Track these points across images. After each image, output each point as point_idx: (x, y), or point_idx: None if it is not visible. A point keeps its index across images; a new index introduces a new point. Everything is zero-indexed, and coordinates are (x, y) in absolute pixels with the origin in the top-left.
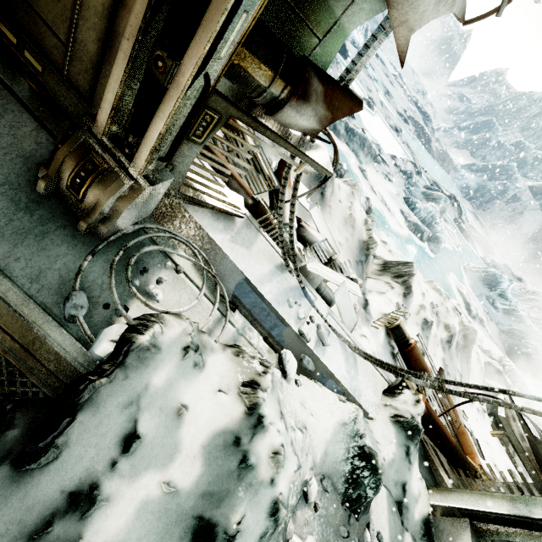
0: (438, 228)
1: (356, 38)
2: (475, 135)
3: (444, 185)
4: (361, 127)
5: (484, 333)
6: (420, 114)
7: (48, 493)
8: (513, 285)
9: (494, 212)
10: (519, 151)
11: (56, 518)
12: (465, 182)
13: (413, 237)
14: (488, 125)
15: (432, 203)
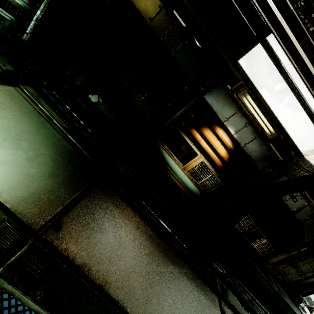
0: None
1: None
2: None
3: None
4: None
5: None
6: None
7: None
8: None
9: None
10: None
11: None
12: None
13: None
14: None
15: None
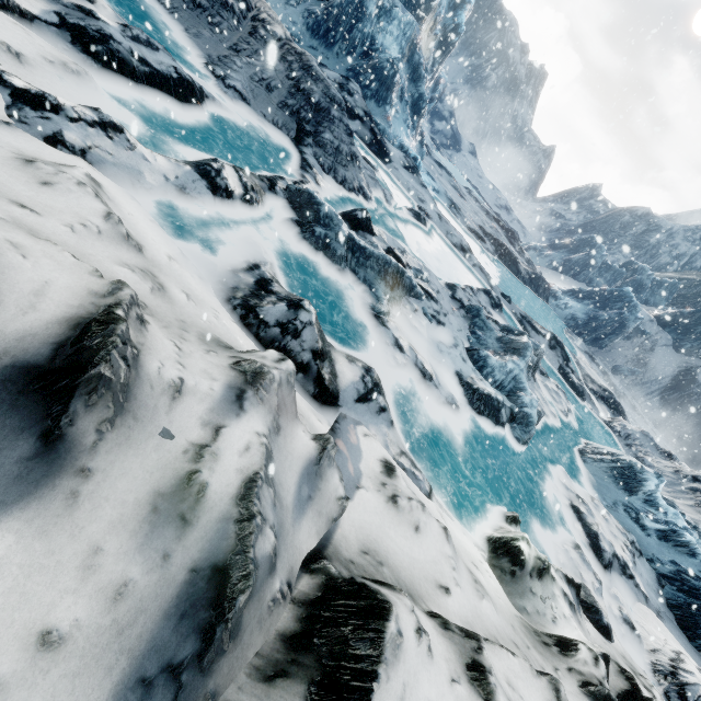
0: (525, 398)
1: (405, 143)
2: (575, 254)
3: (542, 318)
4: (386, 245)
5: (633, 592)
6: (503, 231)
7: None
8: (661, 466)
9: (614, 349)
10: (632, 272)
11: None
12: (570, 312)
13: (482, 420)
14: (588, 243)
15: (513, 356)
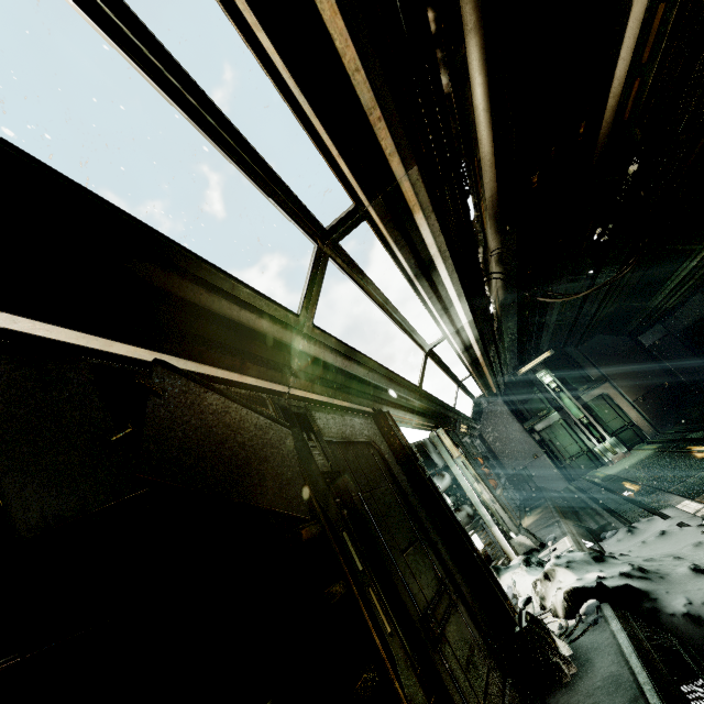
0: None
1: None
2: None
3: None
4: None
5: None
6: None
7: (638, 583)
8: None
9: None
10: None
11: (638, 577)
12: None
13: None
14: None
15: None
